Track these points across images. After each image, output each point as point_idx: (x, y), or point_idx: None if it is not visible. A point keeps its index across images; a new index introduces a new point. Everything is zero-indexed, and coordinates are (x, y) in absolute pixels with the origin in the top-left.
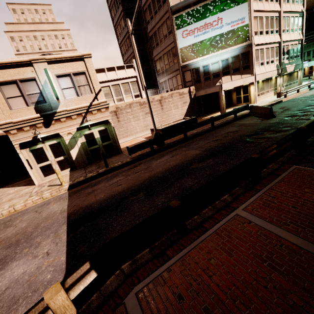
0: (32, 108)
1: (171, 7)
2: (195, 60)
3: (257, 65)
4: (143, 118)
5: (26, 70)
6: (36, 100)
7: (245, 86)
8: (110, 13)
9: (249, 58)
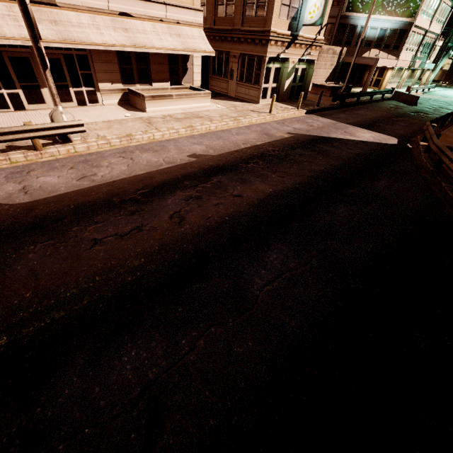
0: (288, 23)
1: None
2: (359, 15)
3: (404, 49)
4: None
5: None
6: (293, 15)
7: (383, 68)
8: None
9: (403, 39)
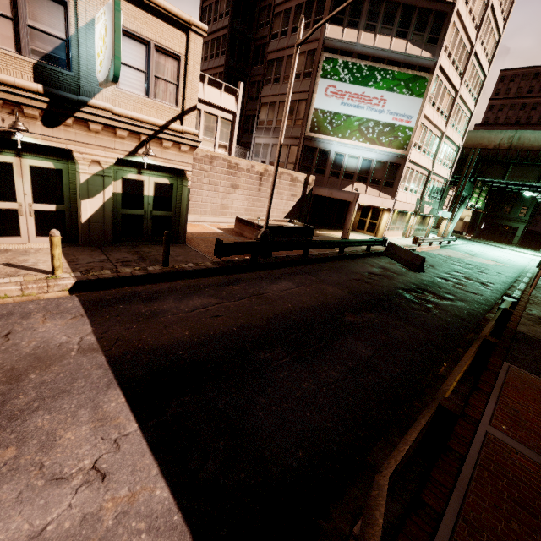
0: (27, 63)
1: (326, 37)
2: (329, 138)
3: (401, 188)
4: (224, 192)
5: None
6: (46, 50)
7: (377, 209)
8: None
9: (397, 174)
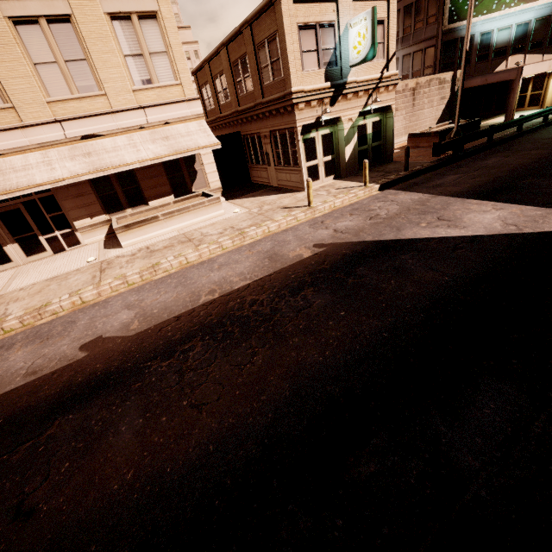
0: (322, 73)
1: None
2: (472, 21)
3: None
4: None
5: (328, 8)
6: (328, 60)
7: (540, 76)
8: None
9: None
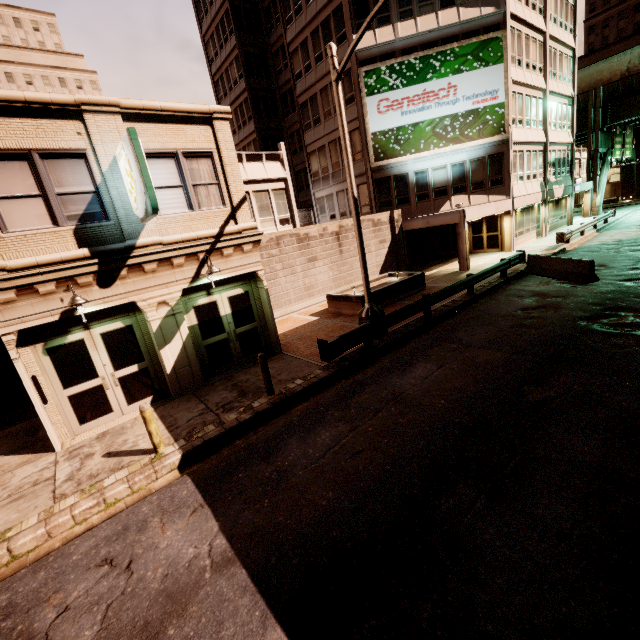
0: (67, 232)
1: (357, 51)
2: (401, 159)
3: (515, 180)
4: (303, 270)
5: (61, 127)
6: (80, 210)
7: (492, 216)
8: (204, 49)
9: (504, 166)
